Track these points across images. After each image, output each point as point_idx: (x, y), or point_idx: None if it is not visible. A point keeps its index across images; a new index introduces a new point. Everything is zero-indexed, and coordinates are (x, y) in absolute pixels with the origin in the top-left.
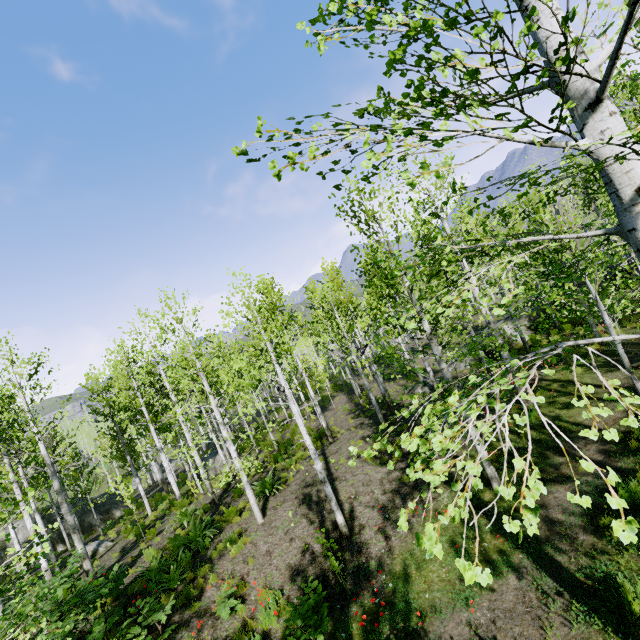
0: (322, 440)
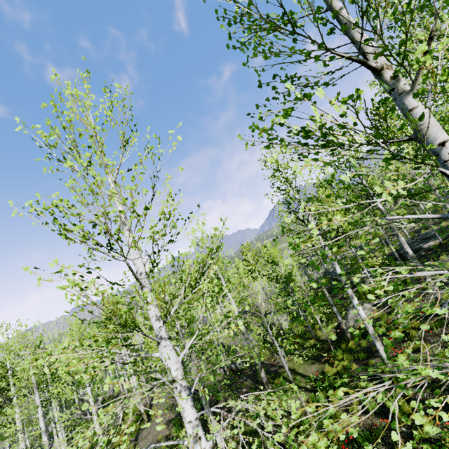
0: (141, 423)
